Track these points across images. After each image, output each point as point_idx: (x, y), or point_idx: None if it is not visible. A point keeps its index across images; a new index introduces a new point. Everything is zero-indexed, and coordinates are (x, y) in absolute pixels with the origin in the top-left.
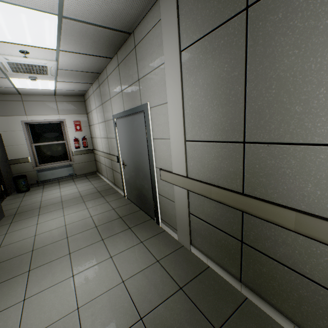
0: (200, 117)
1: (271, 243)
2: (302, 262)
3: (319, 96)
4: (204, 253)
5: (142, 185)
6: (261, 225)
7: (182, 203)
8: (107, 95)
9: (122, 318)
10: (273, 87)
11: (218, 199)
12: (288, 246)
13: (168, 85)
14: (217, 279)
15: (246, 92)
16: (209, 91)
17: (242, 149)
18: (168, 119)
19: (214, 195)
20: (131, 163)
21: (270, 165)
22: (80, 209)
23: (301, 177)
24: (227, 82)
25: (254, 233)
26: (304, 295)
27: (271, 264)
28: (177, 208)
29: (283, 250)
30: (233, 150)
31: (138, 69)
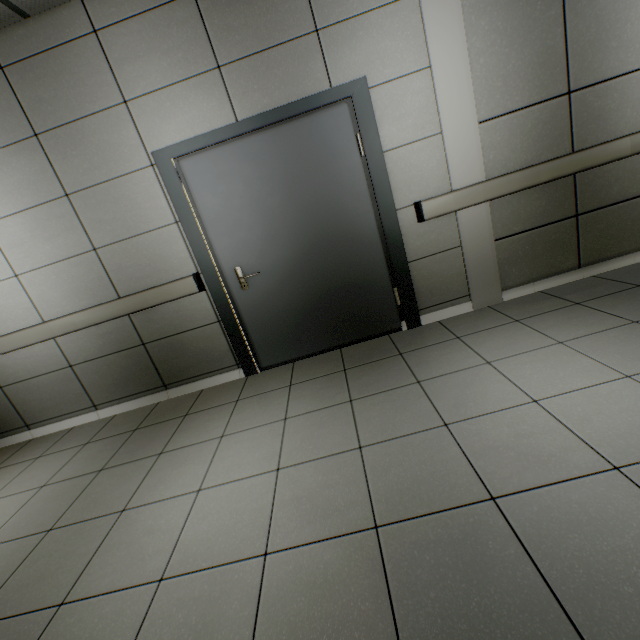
0: (503, 78)
1: (606, 190)
2: (630, 186)
3: (626, 32)
4: (525, 283)
5: (347, 280)
6: (595, 178)
7: (481, 232)
8: (93, 94)
9: (637, 334)
10: (592, 27)
11: (550, 177)
12: (619, 181)
13: (434, 33)
14: (563, 287)
15: (566, 34)
16: (516, 39)
17: (567, 103)
18: (437, 95)
19: (545, 175)
20: (290, 252)
21: (597, 108)
22: (204, 453)
23: (622, 107)
24: (541, 24)
25: (589, 194)
26: (634, 217)
27: (608, 212)
28: (468, 251)
29: (616, 189)
30: (556, 108)
31: (315, 7)
